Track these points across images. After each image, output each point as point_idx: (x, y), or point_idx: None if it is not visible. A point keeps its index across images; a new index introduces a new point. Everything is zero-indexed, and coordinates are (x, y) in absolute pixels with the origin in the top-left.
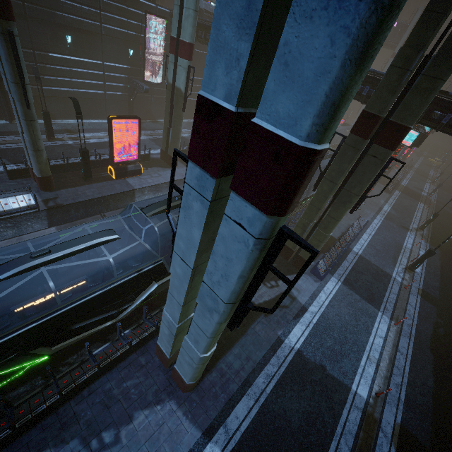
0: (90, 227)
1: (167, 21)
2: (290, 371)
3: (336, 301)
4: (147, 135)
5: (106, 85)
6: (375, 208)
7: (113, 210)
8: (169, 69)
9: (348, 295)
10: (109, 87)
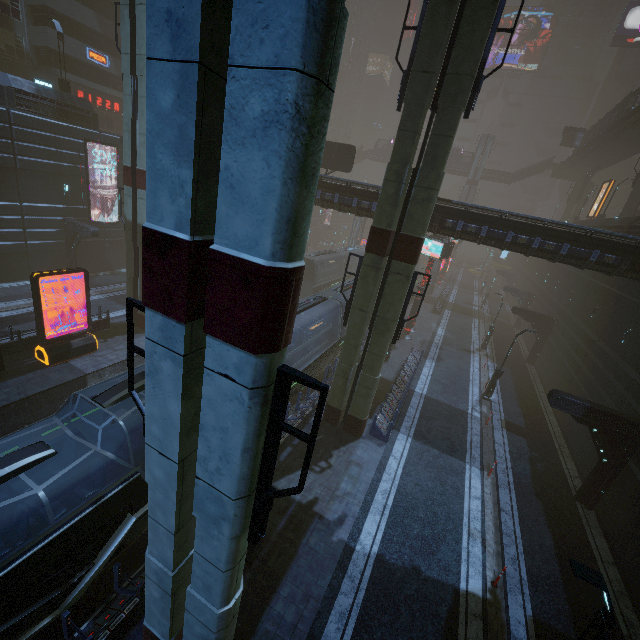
0: (3, 453)
1: (119, 149)
2: (373, 593)
3: (411, 466)
4: (103, 293)
5: (28, 233)
6: (428, 334)
7: (47, 415)
8: (125, 204)
9: (424, 453)
10: (33, 234)
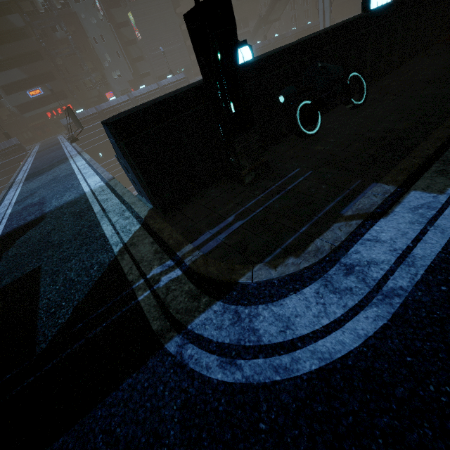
0: None
1: None
2: None
3: None
4: None
5: None
6: None
7: None
8: None
9: None
10: None
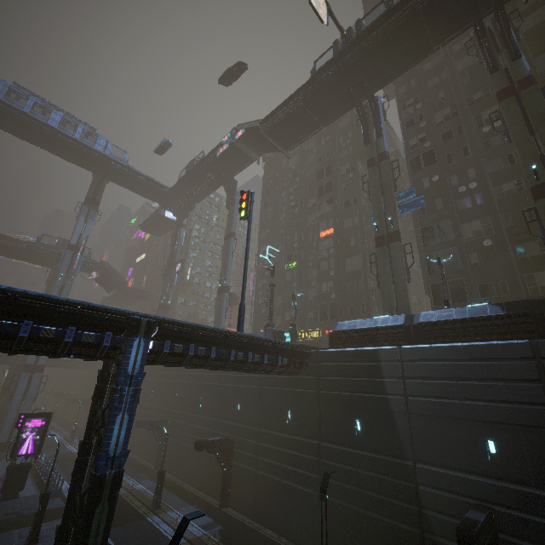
0: None
1: None
2: None
3: None
4: None
5: None
6: None
7: None
8: None
9: None
10: None
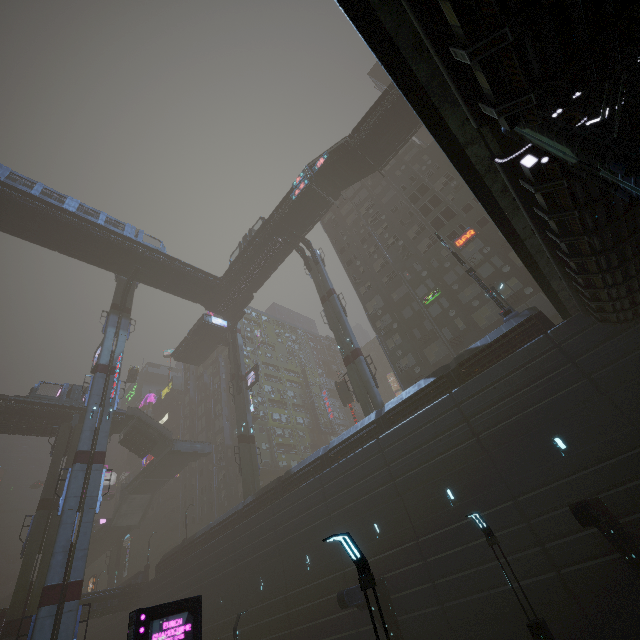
0: None
1: None
2: None
3: None
4: None
5: None
6: None
7: None
8: None
9: None
10: None
